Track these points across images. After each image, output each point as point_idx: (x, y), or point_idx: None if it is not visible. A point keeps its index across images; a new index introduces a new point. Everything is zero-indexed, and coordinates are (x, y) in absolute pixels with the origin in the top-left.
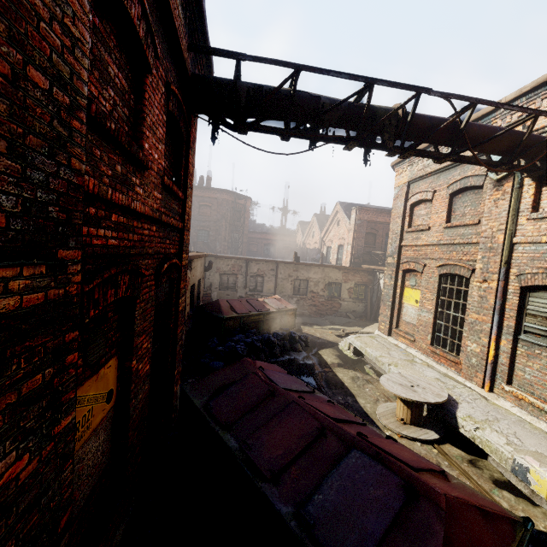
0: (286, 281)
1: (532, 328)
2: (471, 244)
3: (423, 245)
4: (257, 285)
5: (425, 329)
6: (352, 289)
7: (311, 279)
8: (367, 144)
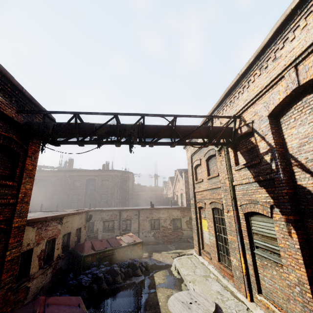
0: (145, 221)
1: (258, 243)
2: (219, 188)
3: (202, 191)
4: (127, 226)
5: (213, 249)
6: (188, 221)
7: (161, 218)
8: (124, 142)
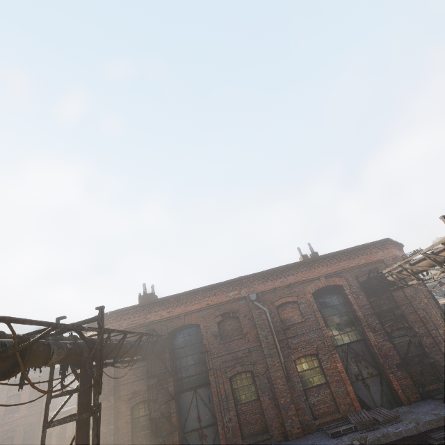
0: None
1: None
2: None
3: None
4: None
5: None
6: None
7: None
8: None
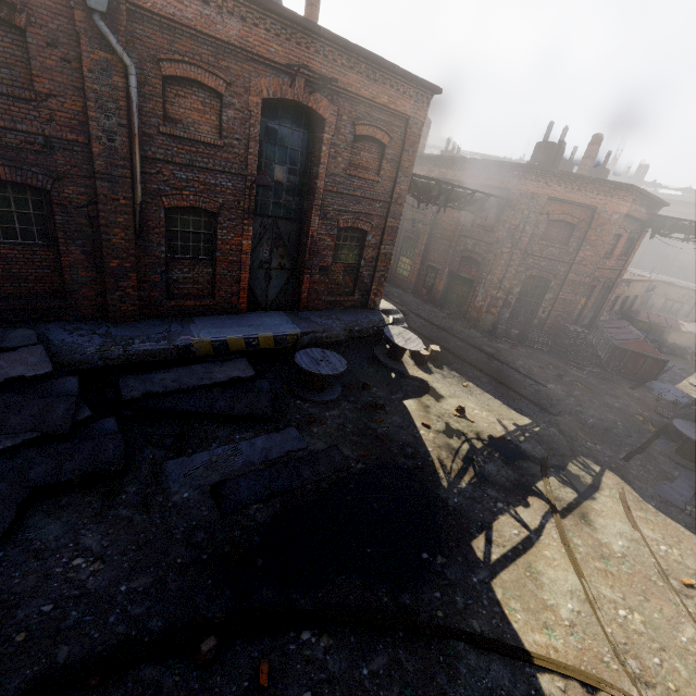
0: None
1: None
2: None
3: None
4: None
5: None
6: None
7: None
8: None
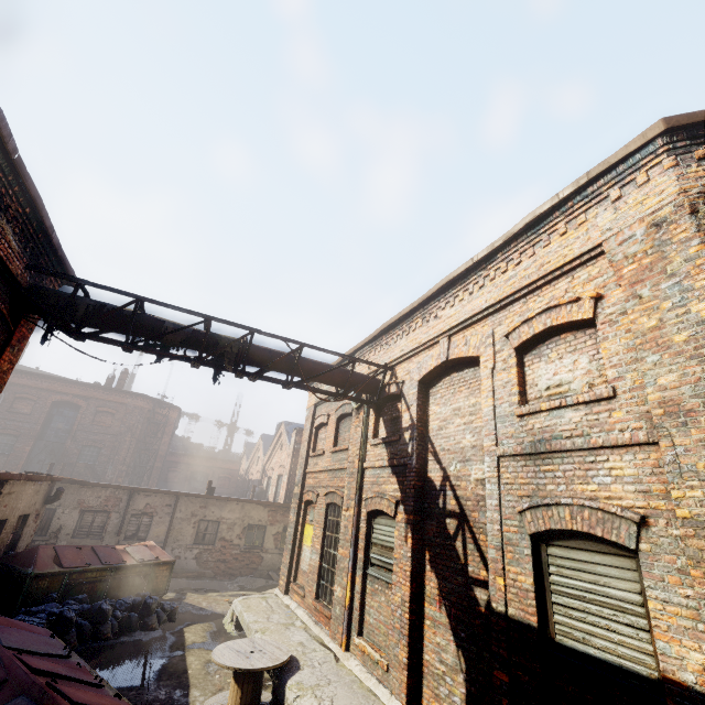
0: (187, 523)
1: (375, 559)
2: (345, 470)
3: (319, 471)
4: (140, 530)
5: (313, 577)
6: (280, 534)
7: (224, 520)
8: (210, 364)
